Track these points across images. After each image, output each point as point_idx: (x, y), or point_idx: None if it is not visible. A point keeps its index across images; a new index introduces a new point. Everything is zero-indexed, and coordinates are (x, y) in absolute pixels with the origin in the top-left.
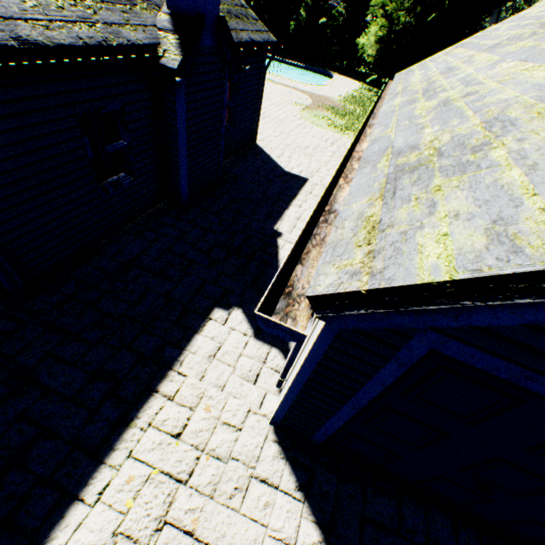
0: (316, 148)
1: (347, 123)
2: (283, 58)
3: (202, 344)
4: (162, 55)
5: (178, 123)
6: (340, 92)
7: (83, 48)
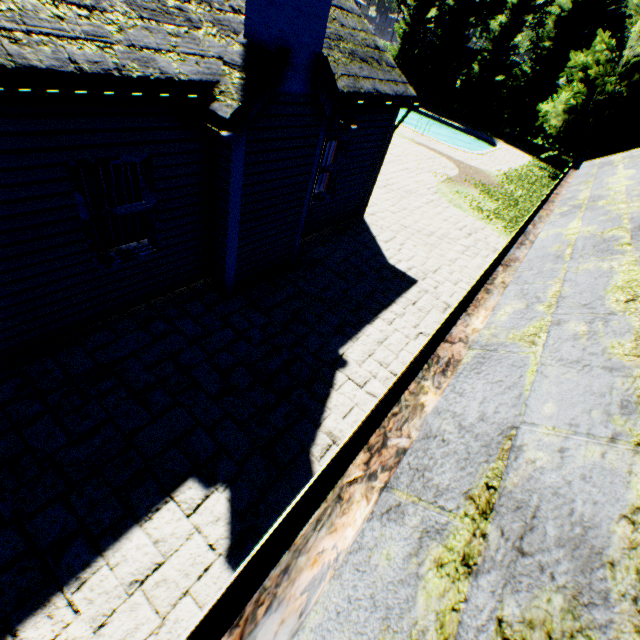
0: (443, 237)
1: (498, 207)
2: (439, 115)
3: (136, 548)
4: (214, 98)
5: (231, 189)
6: (500, 165)
7: (75, 75)
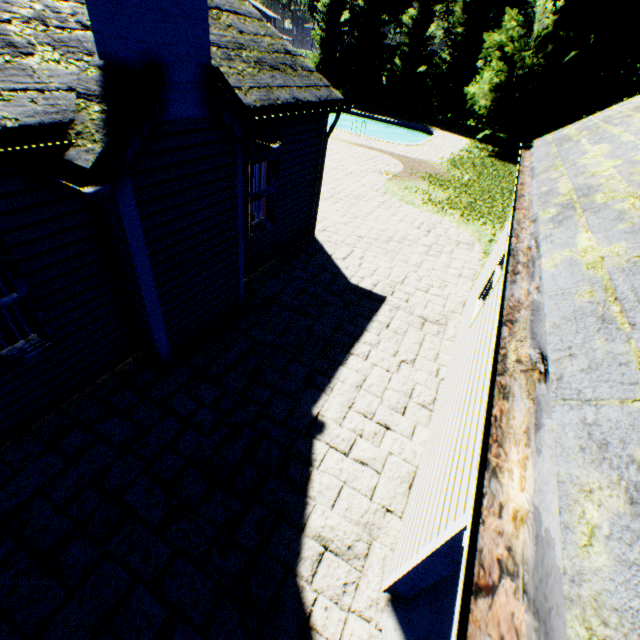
0: (403, 240)
1: (450, 196)
2: (372, 113)
3: None
4: (67, 143)
5: (132, 250)
6: (441, 153)
7: None
